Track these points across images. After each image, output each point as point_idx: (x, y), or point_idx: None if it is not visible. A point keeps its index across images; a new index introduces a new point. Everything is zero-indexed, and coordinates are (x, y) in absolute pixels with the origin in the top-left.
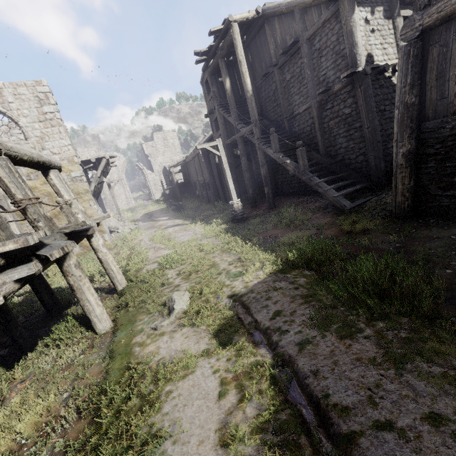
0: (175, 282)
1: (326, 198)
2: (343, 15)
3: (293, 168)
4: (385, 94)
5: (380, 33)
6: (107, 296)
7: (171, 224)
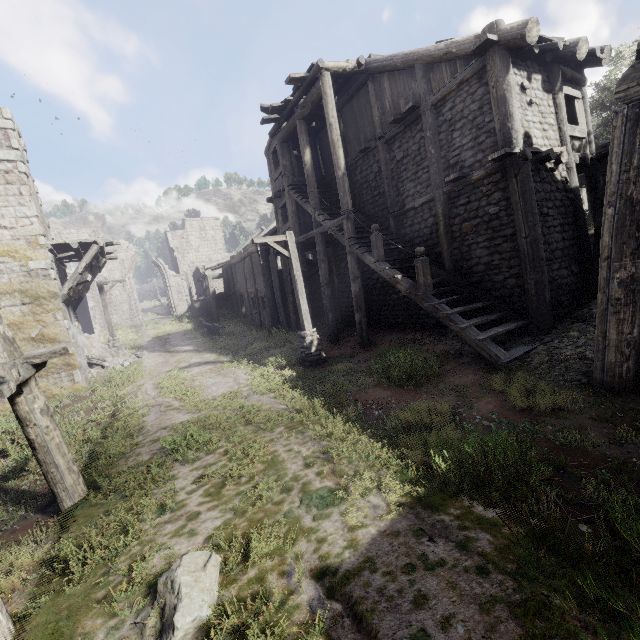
0: (190, 504)
1: (454, 338)
2: (491, 74)
3: (406, 287)
4: (547, 192)
5: (539, 109)
6: (36, 519)
7: (197, 359)
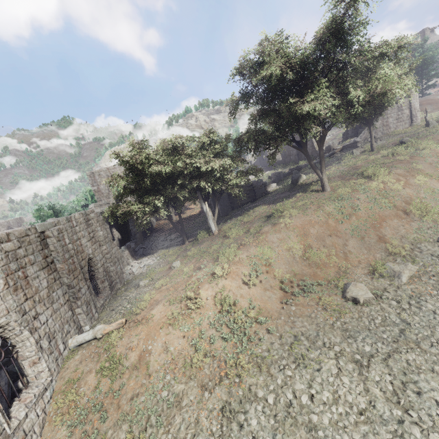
0: None
1: None
2: None
3: None
4: None
5: None
6: None
7: None
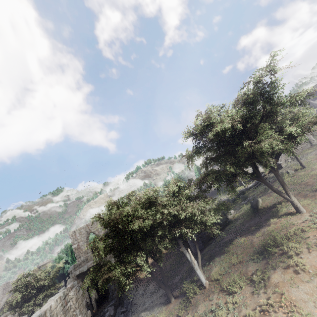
0: None
1: None
2: None
3: None
4: None
5: None
6: None
7: None
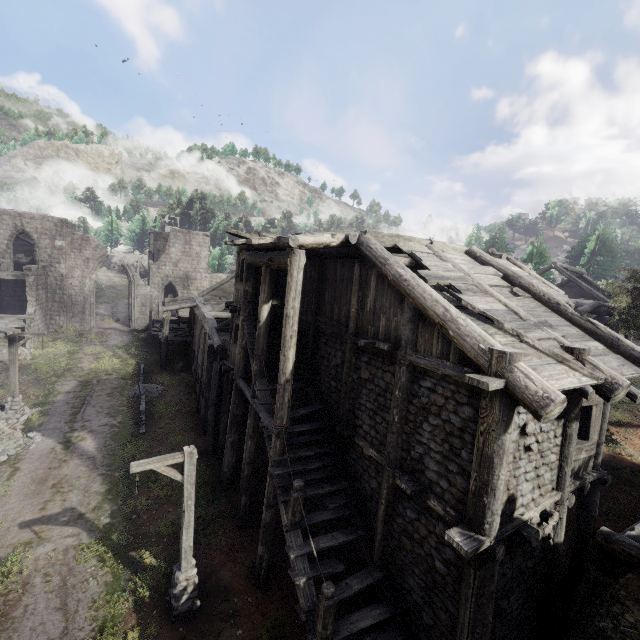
0: None
1: None
2: (484, 416)
3: (304, 608)
4: (516, 567)
5: (540, 448)
6: None
7: (75, 497)
